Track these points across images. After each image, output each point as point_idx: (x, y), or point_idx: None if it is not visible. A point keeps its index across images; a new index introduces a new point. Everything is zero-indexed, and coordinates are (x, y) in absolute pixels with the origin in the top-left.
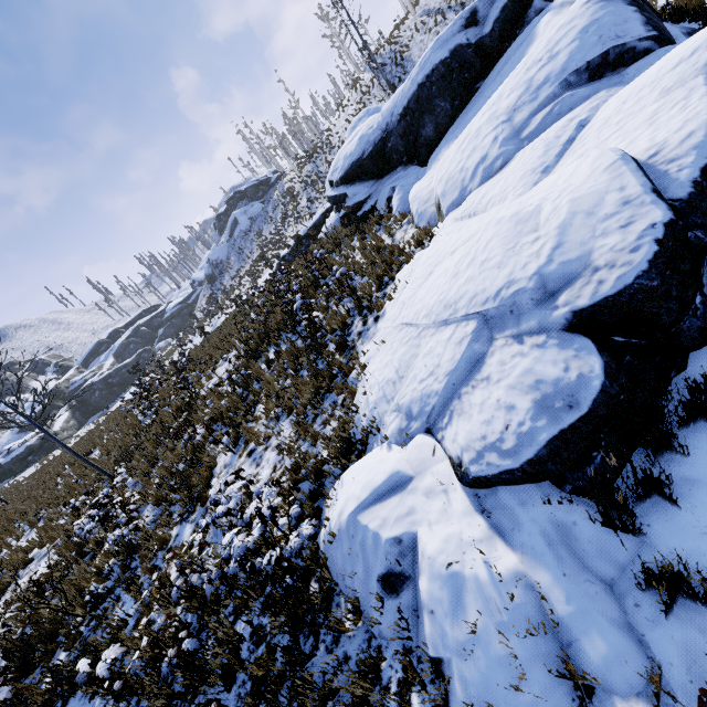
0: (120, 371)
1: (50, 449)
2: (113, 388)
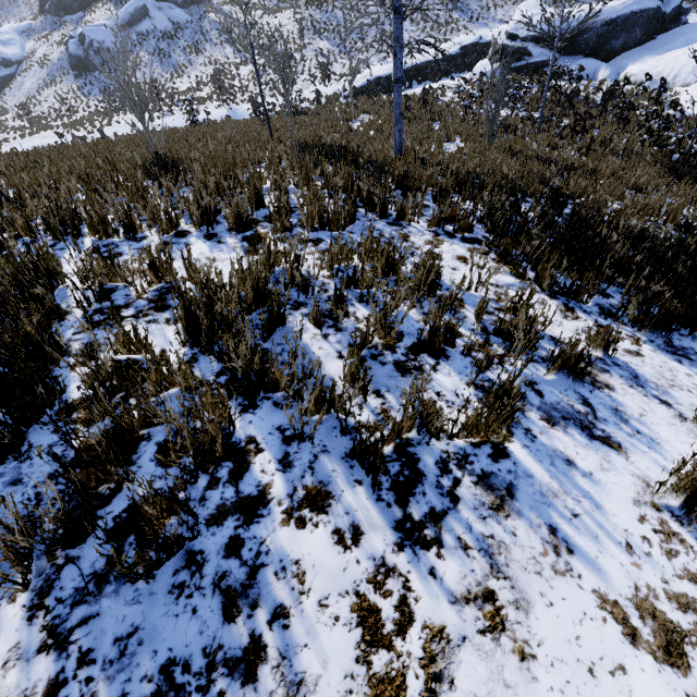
0: None
1: None
2: None
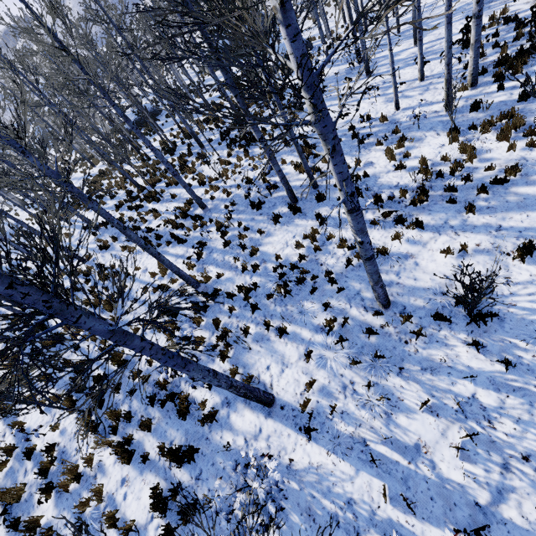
0: None
1: None
2: None
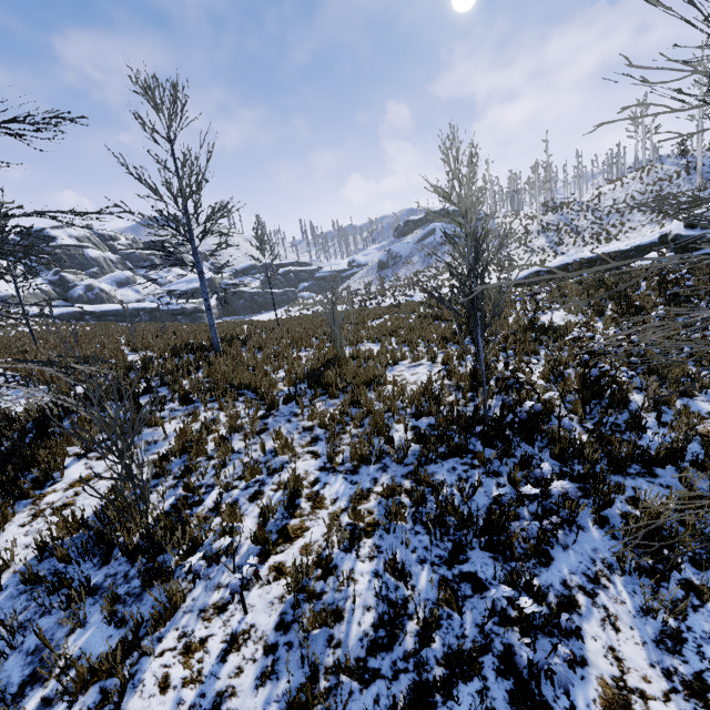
0: (267, 295)
1: (194, 319)
2: (254, 304)
